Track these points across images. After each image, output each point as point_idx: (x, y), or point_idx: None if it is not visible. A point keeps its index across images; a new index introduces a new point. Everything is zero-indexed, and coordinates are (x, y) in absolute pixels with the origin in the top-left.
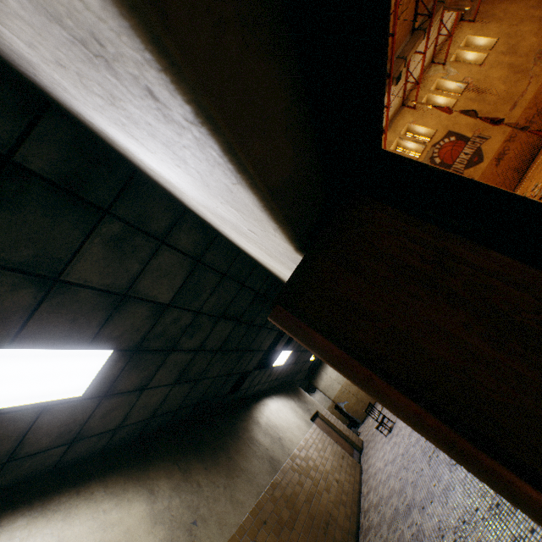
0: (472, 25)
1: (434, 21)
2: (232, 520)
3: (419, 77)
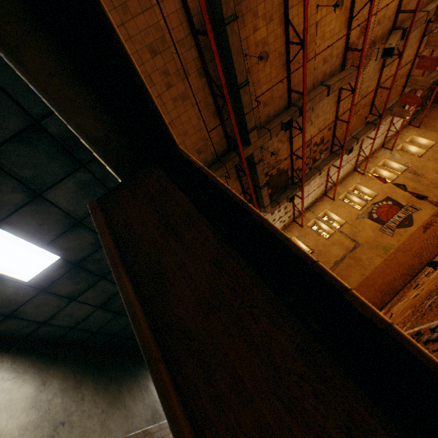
0: (417, 129)
1: (383, 120)
2: None
3: (369, 154)
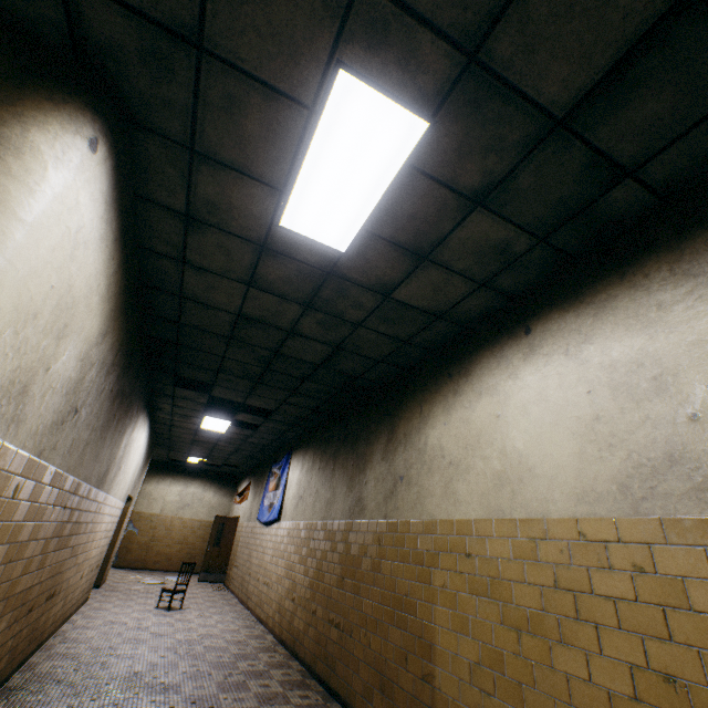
0: None
1: None
2: (72, 461)
3: None
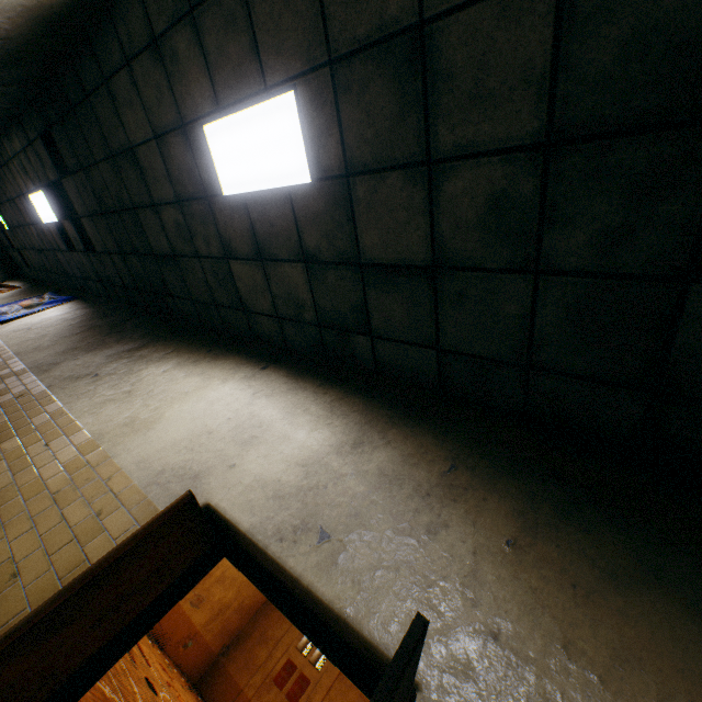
0: None
1: None
2: None
3: None
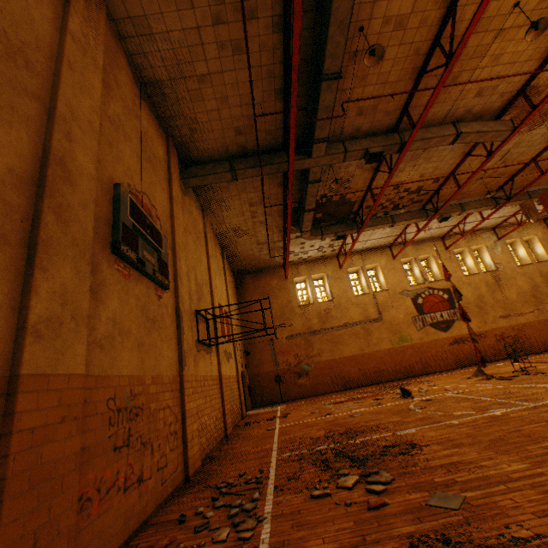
0: (546, 232)
1: (511, 204)
2: None
3: (467, 231)
